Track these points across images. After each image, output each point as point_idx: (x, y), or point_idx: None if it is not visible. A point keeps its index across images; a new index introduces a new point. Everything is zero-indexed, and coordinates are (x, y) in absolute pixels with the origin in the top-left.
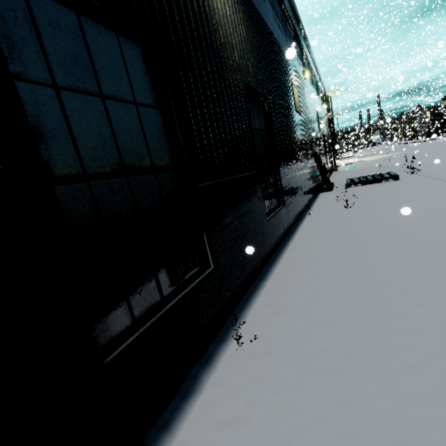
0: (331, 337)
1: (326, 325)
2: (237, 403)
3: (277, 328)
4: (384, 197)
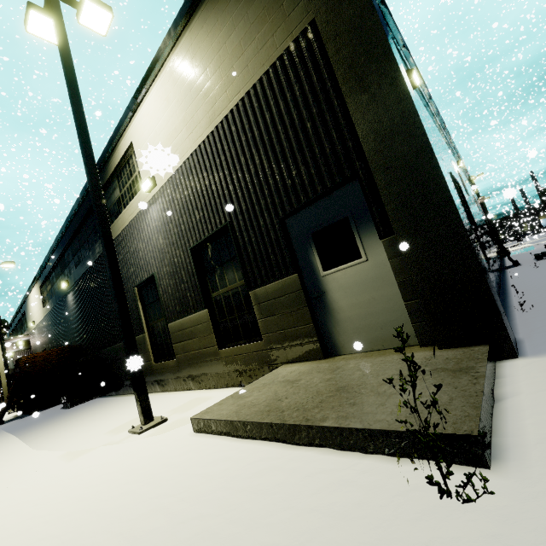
0: None
1: None
2: (545, 315)
3: (545, 303)
4: None
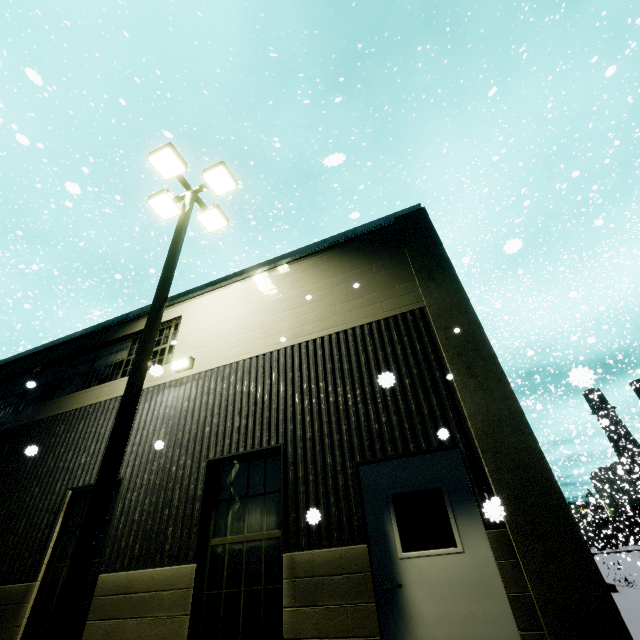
0: None
1: None
2: None
3: None
4: (620, 605)
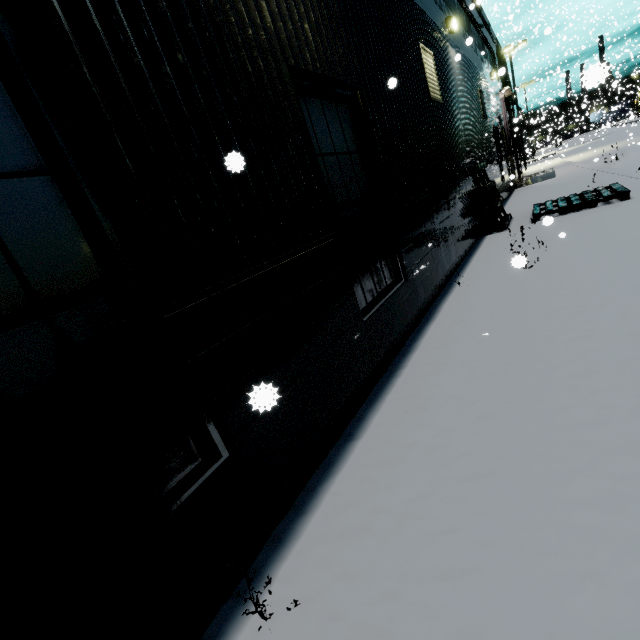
0: (437, 625)
1: (435, 582)
2: None
3: (343, 578)
4: (597, 240)
